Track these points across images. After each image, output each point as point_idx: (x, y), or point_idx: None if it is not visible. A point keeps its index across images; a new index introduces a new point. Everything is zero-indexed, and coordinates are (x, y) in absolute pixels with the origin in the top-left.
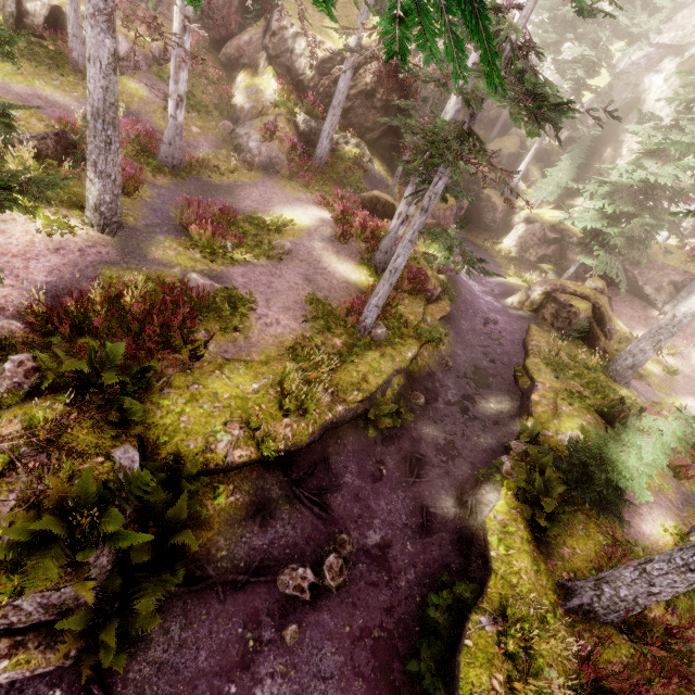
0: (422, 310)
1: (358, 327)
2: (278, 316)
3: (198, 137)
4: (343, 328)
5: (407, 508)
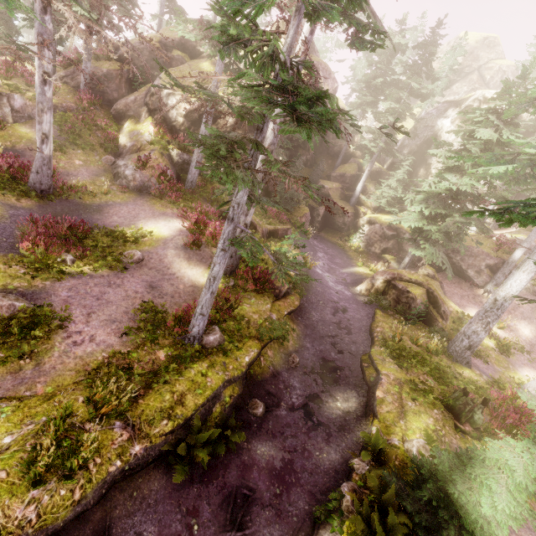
0: (269, 307)
1: (187, 336)
2: (96, 331)
3: (79, 168)
4: (171, 338)
5: None
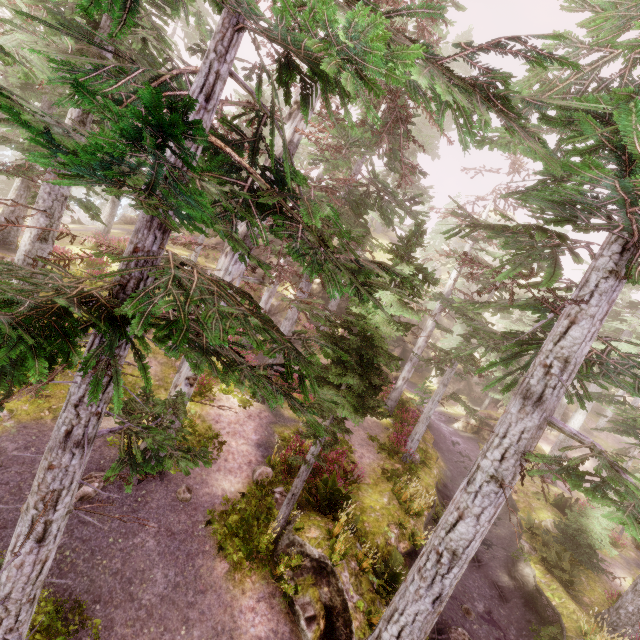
0: (423, 438)
1: (406, 455)
2: (361, 451)
3: None
4: (397, 456)
5: (485, 585)
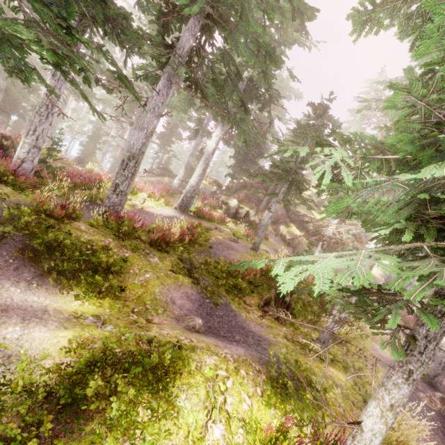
0: None
1: None
2: None
3: None
4: None
5: None
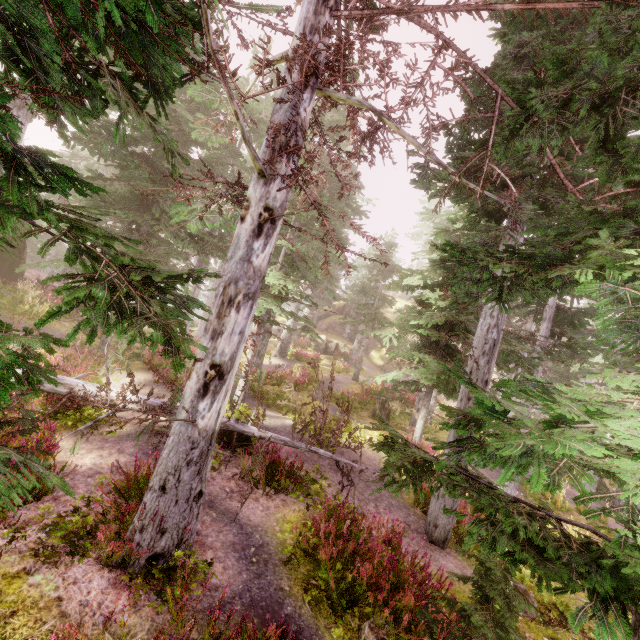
0: None
1: None
2: None
3: None
4: None
5: None
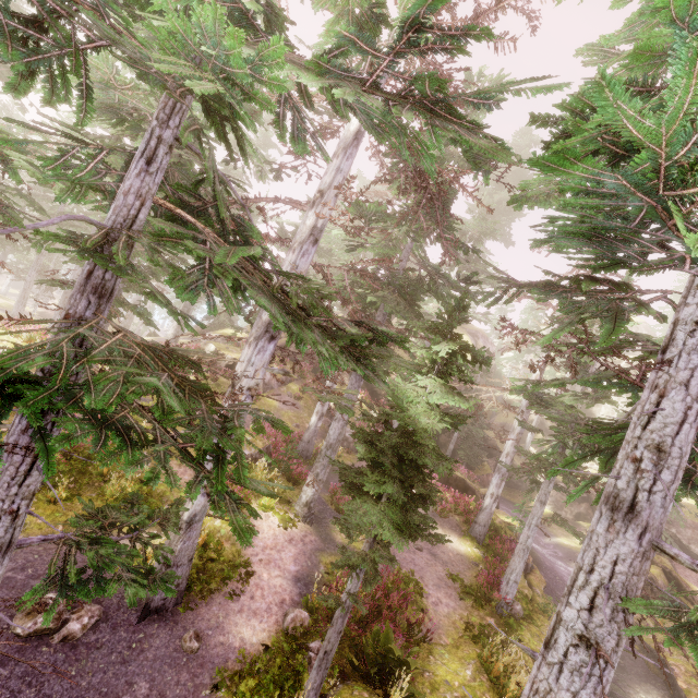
0: (528, 581)
1: (501, 603)
2: (437, 594)
3: None
4: (488, 605)
5: None
